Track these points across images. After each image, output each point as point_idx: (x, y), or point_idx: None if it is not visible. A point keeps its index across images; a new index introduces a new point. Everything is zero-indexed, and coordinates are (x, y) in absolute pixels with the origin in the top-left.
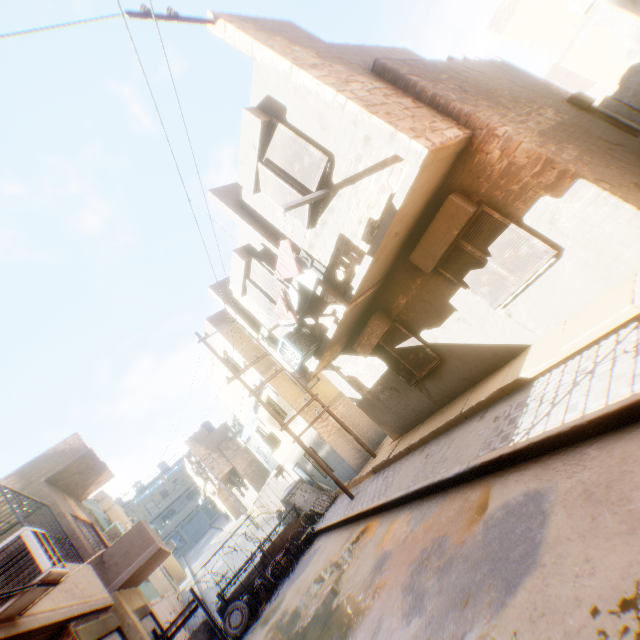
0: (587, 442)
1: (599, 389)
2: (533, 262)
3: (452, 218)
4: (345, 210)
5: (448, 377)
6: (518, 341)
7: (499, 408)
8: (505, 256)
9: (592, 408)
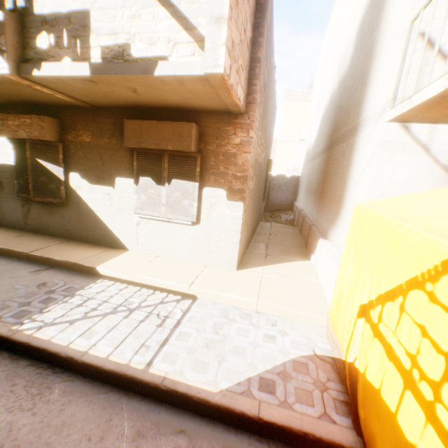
0: (67, 375)
1: (120, 335)
2: (182, 214)
3: (179, 137)
4: (119, 2)
5: (57, 218)
6: (125, 242)
7: (58, 277)
8: (175, 194)
9: (99, 351)
